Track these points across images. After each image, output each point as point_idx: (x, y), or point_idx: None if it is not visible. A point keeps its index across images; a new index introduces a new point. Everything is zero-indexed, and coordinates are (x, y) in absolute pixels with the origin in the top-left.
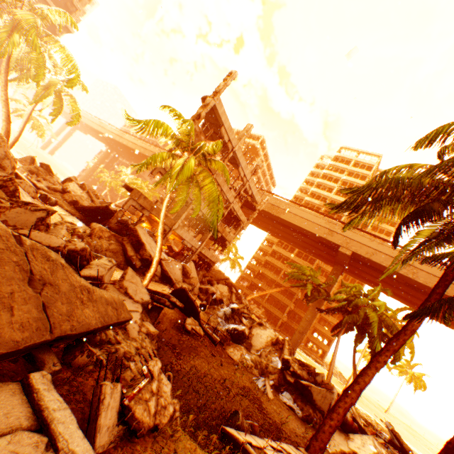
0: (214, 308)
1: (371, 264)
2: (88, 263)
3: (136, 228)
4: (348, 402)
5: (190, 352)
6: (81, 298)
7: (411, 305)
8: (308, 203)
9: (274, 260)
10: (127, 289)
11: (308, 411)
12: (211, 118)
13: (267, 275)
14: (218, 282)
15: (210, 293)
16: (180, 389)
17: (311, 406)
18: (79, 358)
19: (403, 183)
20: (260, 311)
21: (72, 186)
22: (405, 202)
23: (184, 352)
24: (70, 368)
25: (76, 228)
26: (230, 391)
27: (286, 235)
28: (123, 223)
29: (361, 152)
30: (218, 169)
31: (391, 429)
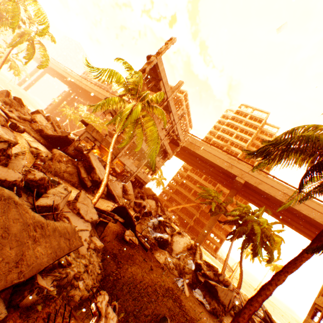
0: (145, 219)
1: (257, 190)
2: (45, 190)
3: (89, 155)
4: (252, 310)
5: (128, 259)
6: (34, 235)
7: (281, 220)
8: (215, 143)
9: (188, 182)
10: (79, 210)
11: (214, 305)
12: (153, 73)
13: (182, 192)
14: (148, 196)
15: (142, 206)
16: (123, 313)
17: (216, 300)
18: (27, 298)
19: (312, 140)
20: (175, 218)
21: (39, 118)
22: (305, 154)
23: (123, 260)
24: (17, 310)
25: (40, 153)
26: (158, 293)
27: (198, 165)
28: (78, 150)
29: (255, 109)
30: (158, 114)
31: (265, 310)
